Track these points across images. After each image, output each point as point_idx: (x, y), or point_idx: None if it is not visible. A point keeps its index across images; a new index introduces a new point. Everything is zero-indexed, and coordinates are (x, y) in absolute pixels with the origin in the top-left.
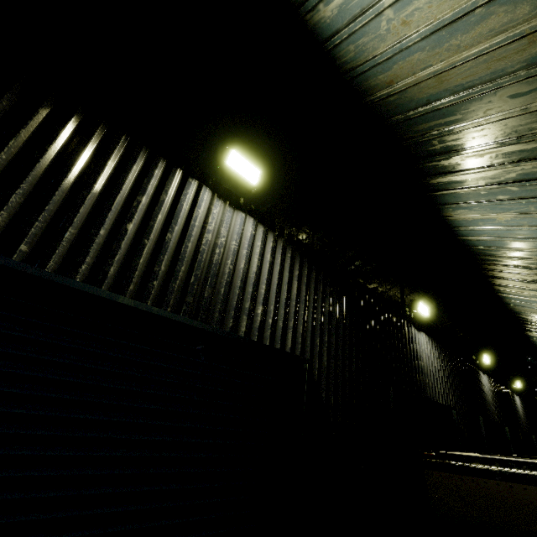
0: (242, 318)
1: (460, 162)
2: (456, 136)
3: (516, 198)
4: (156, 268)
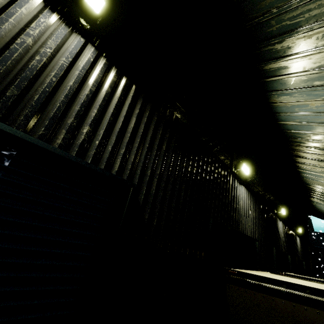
0: (58, 130)
1: (290, 45)
2: (291, 14)
3: None
4: None
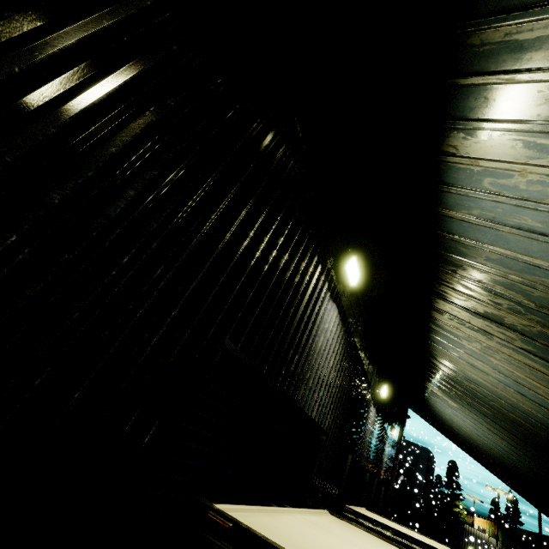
0: None
1: None
2: None
3: None
4: None
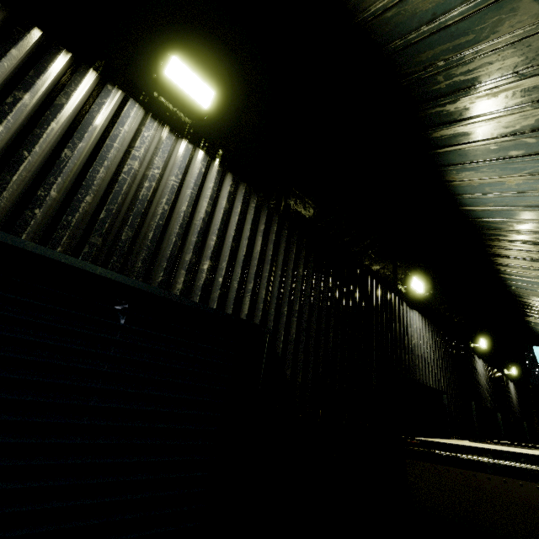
0: (178, 272)
1: (468, 105)
2: (465, 67)
3: (532, 153)
4: (41, 192)
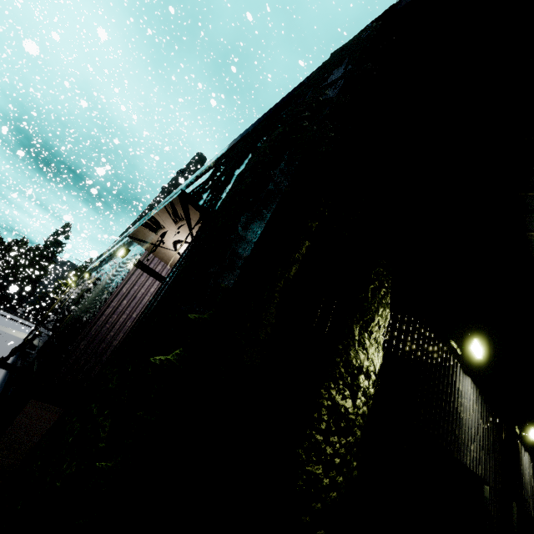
0: (468, 454)
1: None
2: None
3: None
4: (449, 428)
